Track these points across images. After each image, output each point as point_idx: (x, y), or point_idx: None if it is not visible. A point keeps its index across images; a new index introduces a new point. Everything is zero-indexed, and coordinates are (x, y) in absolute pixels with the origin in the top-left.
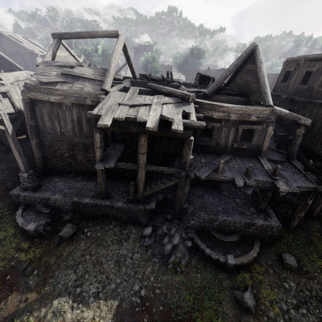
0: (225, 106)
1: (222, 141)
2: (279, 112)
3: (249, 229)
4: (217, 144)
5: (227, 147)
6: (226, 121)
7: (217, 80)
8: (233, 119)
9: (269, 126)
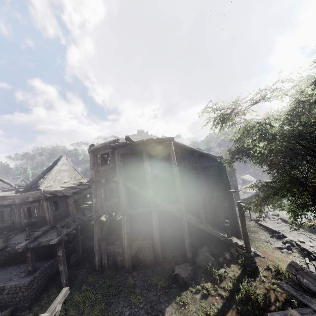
0: (10, 195)
1: (17, 219)
2: (47, 191)
3: (3, 294)
4: (14, 223)
5: (22, 223)
6: (15, 204)
7: (33, 179)
8: (18, 203)
9: (43, 201)
